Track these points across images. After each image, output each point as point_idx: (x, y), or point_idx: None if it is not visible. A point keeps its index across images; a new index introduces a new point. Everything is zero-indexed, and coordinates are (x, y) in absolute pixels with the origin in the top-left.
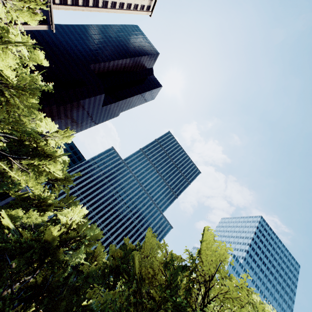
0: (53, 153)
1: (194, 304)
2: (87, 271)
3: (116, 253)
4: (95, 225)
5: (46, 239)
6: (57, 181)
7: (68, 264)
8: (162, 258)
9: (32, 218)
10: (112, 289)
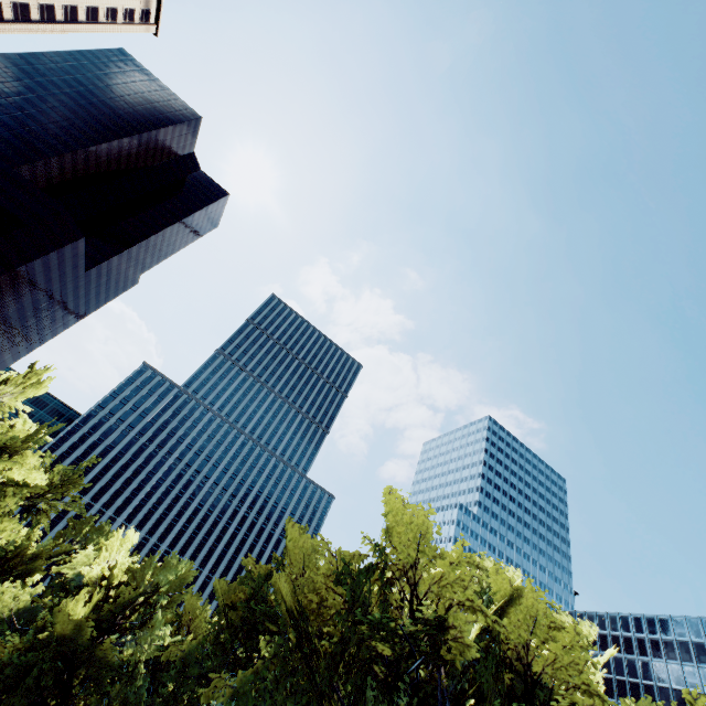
0: (9, 435)
1: (400, 613)
2: (181, 658)
3: (235, 596)
4: (172, 559)
5: (67, 632)
6: (41, 495)
7: (136, 663)
8: (329, 565)
9: (1, 604)
10: (248, 666)
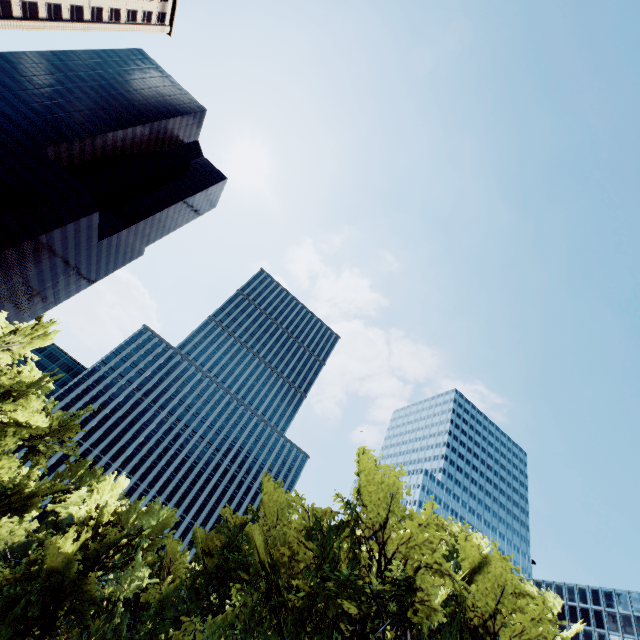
0: (15, 380)
1: (368, 572)
2: (159, 599)
3: (212, 543)
4: (155, 505)
5: (53, 567)
6: (41, 438)
7: (115, 601)
8: (301, 519)
9: None
10: (220, 611)
